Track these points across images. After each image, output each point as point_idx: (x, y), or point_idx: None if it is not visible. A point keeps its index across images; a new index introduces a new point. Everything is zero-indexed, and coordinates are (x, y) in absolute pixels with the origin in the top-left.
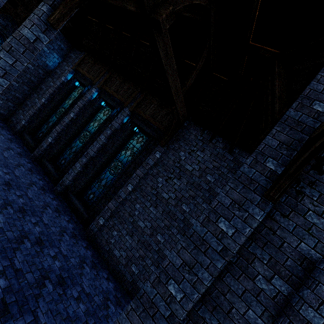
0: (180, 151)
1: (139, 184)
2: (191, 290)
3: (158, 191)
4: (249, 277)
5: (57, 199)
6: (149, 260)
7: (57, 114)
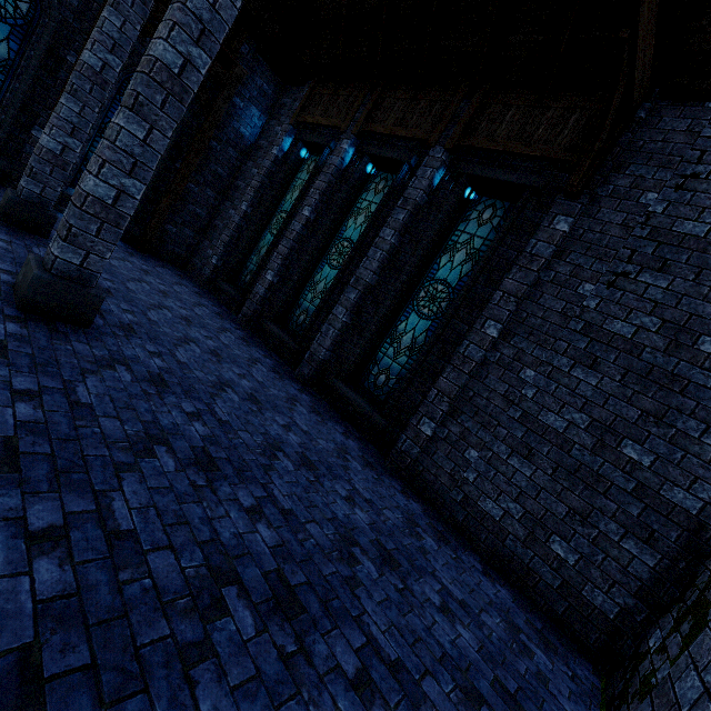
0: (643, 191)
1: (520, 315)
2: None
3: (590, 319)
4: None
5: (307, 392)
6: (611, 523)
7: (274, 228)
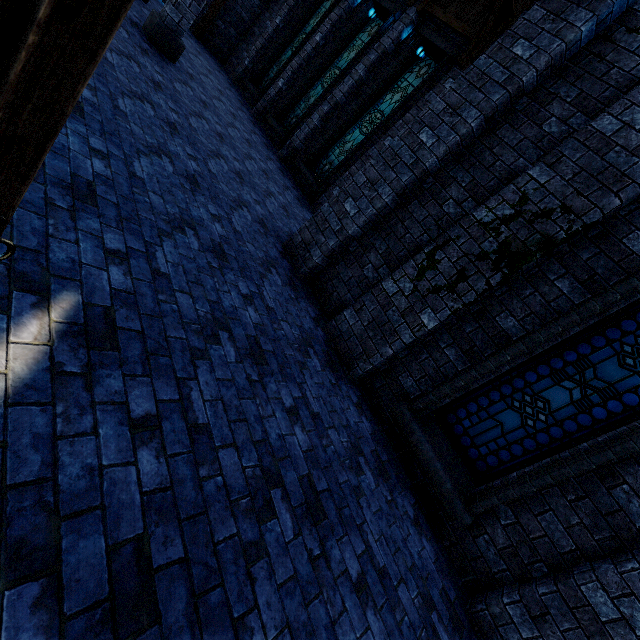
0: None
1: None
2: (447, 133)
3: None
4: (536, 123)
5: (281, 164)
6: None
7: (295, 46)
